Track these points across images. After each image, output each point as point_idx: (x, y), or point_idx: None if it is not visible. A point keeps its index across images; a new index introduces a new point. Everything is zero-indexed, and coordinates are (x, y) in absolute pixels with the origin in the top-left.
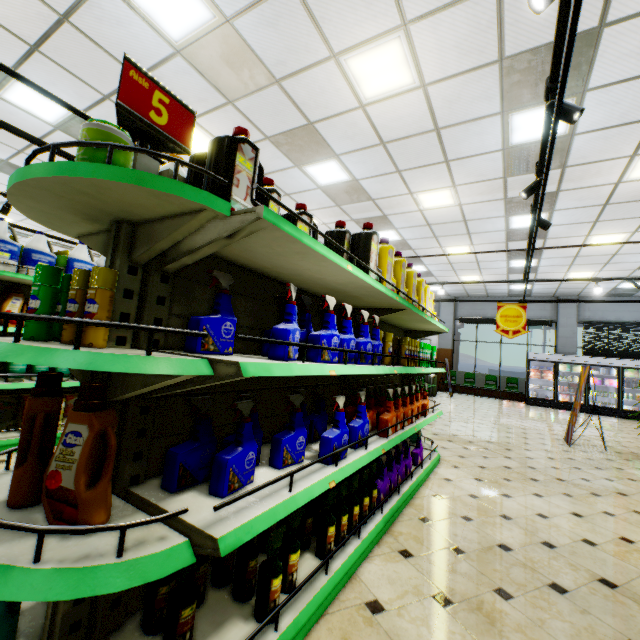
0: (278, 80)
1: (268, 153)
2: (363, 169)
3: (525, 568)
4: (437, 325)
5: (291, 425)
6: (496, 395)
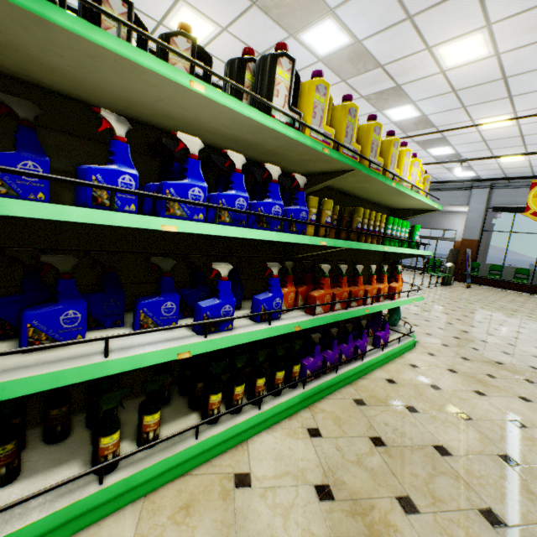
0: None
1: (259, 24)
2: (365, 24)
3: (457, 481)
4: (418, 198)
5: (158, 289)
6: (526, 289)
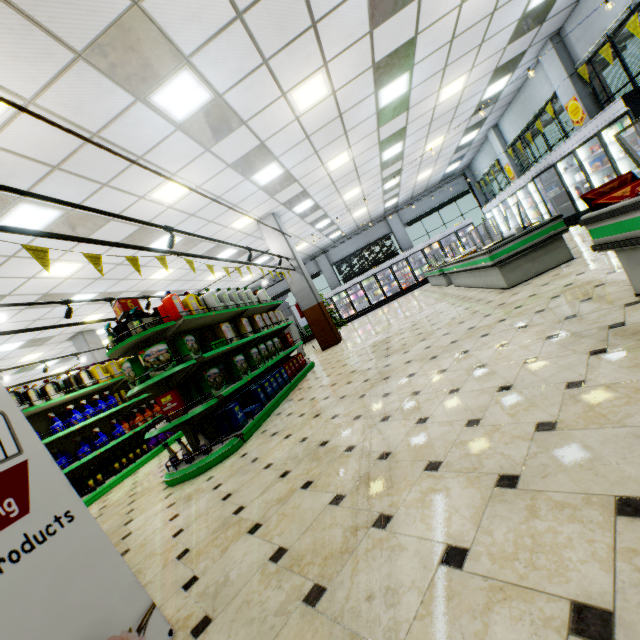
0: (8, 294)
1: (31, 312)
2: (101, 288)
3: None
4: None
5: (81, 446)
6: None
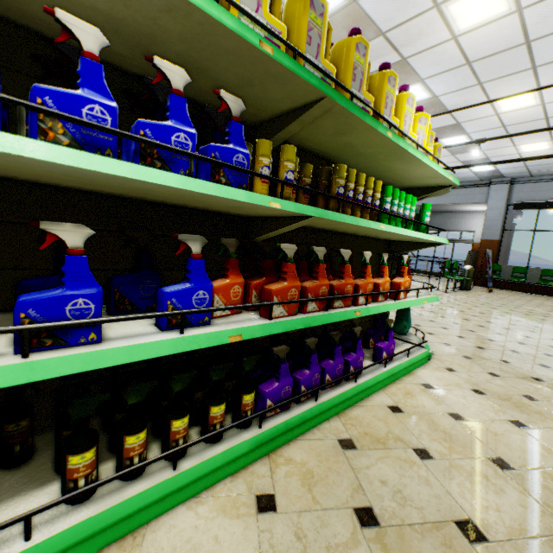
0: None
1: None
2: None
3: None
4: (427, 163)
5: None
6: None
